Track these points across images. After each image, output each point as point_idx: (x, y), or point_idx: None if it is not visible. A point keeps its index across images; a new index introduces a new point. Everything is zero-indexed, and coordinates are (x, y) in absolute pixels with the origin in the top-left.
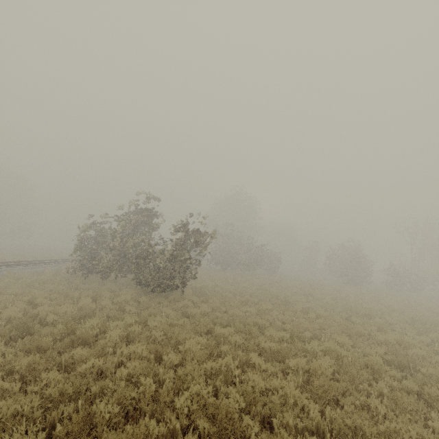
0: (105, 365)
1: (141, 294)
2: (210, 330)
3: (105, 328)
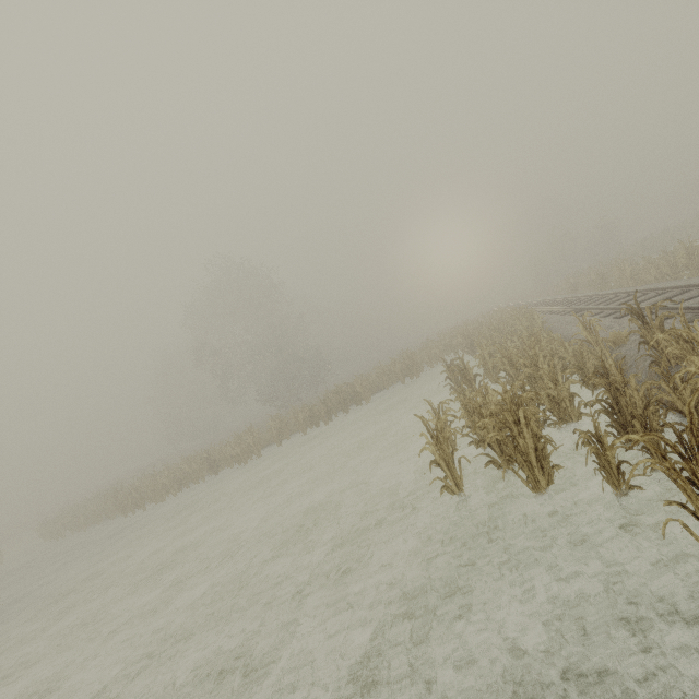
0: None
1: None
2: None
3: None
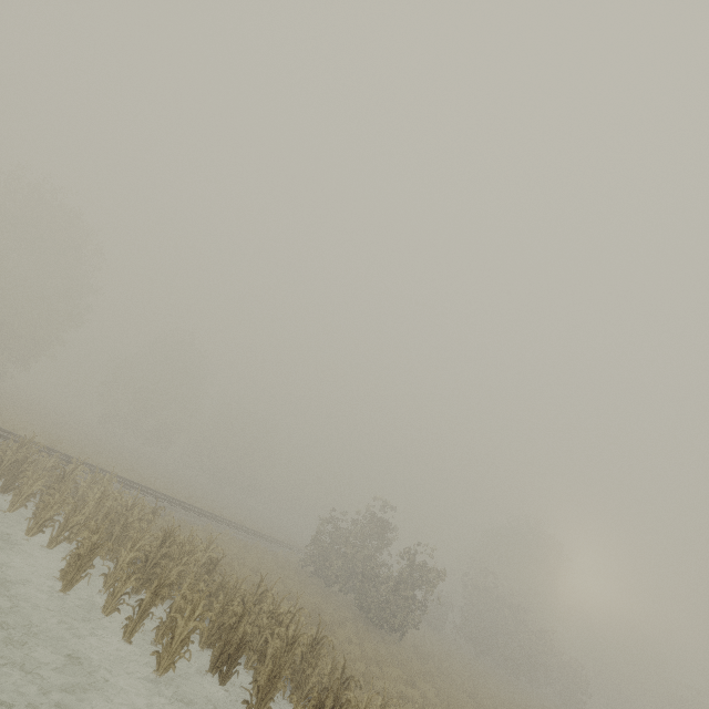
0: (337, 646)
1: (359, 621)
2: (413, 683)
3: (333, 629)
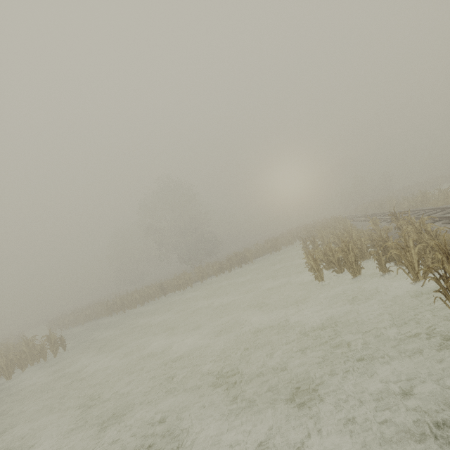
0: None
1: None
2: None
3: None
